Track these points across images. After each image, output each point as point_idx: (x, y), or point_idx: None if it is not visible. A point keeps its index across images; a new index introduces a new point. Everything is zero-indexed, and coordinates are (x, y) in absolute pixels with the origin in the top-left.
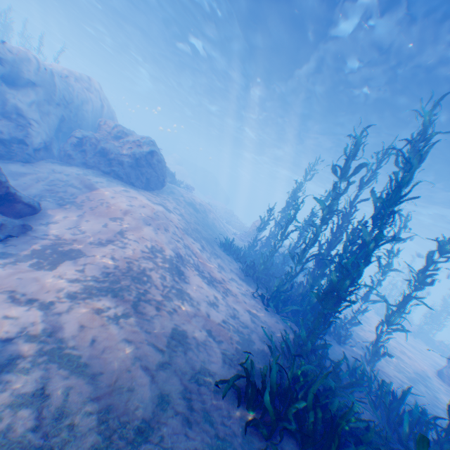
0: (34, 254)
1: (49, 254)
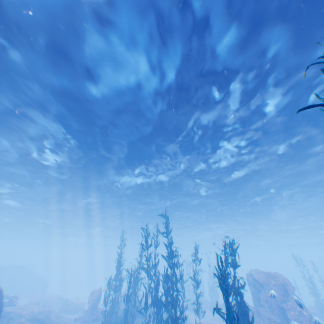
0: None
1: None
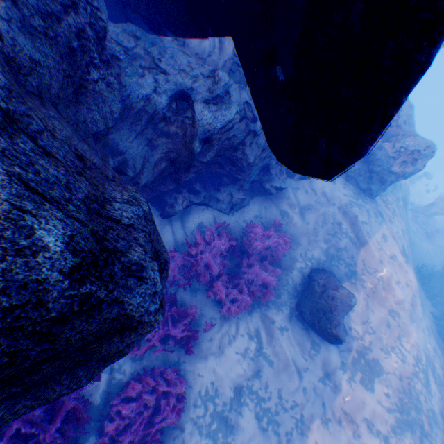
0: (355, 364)
1: (363, 365)
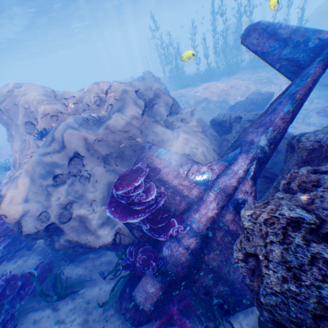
0: None
1: None
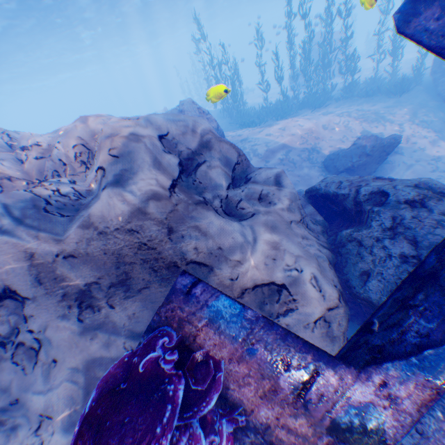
0: None
1: None
